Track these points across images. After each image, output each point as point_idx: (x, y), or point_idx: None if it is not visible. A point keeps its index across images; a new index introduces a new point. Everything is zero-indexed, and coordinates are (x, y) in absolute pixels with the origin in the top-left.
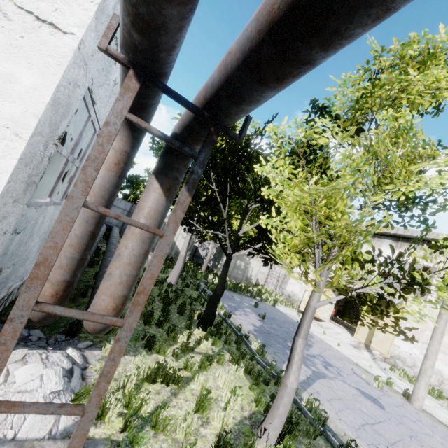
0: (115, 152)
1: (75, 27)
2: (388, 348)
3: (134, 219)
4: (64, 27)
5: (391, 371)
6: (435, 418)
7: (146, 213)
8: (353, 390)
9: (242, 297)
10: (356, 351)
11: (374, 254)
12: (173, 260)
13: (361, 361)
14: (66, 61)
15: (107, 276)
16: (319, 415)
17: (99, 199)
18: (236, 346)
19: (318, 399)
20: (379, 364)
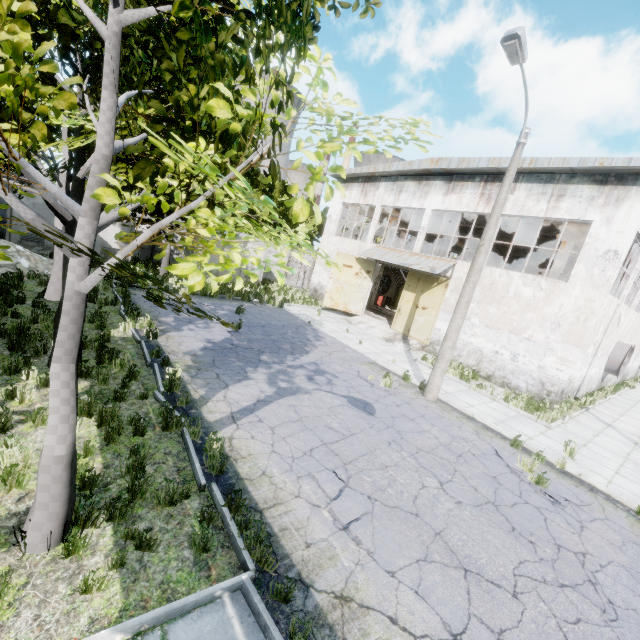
0: None
1: None
2: (428, 334)
3: None
4: None
5: (423, 361)
6: (448, 407)
7: None
8: (337, 400)
9: (223, 303)
10: (387, 345)
11: (419, 208)
12: (95, 263)
13: (385, 357)
14: None
15: None
16: (214, 461)
17: None
18: (121, 383)
19: (214, 439)
20: (413, 355)
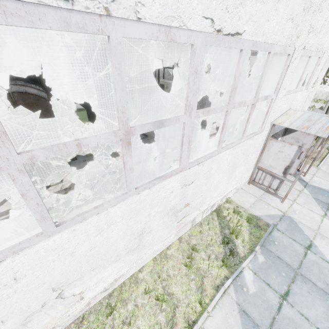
0: None
1: None
2: None
3: None
4: None
5: None
6: None
7: None
8: None
9: None
10: None
11: None
12: None
13: None
14: None
15: None
16: None
17: None
18: None
19: None
20: None
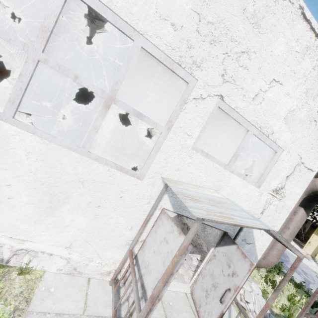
0: (298, 204)
1: (316, 168)
2: None
3: (290, 227)
4: (313, 169)
5: None
6: None
7: (298, 225)
8: None
9: None
10: (307, 260)
11: None
12: None
13: (315, 269)
14: (309, 182)
15: (275, 249)
16: None
17: (286, 222)
18: None
19: None
20: None
